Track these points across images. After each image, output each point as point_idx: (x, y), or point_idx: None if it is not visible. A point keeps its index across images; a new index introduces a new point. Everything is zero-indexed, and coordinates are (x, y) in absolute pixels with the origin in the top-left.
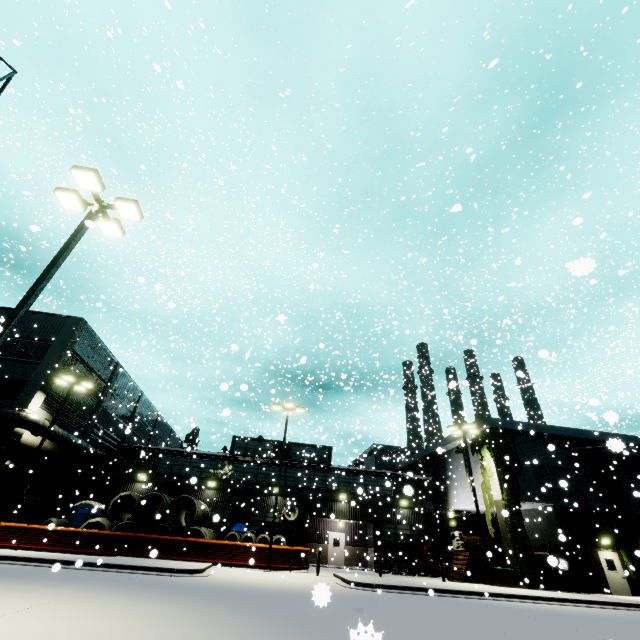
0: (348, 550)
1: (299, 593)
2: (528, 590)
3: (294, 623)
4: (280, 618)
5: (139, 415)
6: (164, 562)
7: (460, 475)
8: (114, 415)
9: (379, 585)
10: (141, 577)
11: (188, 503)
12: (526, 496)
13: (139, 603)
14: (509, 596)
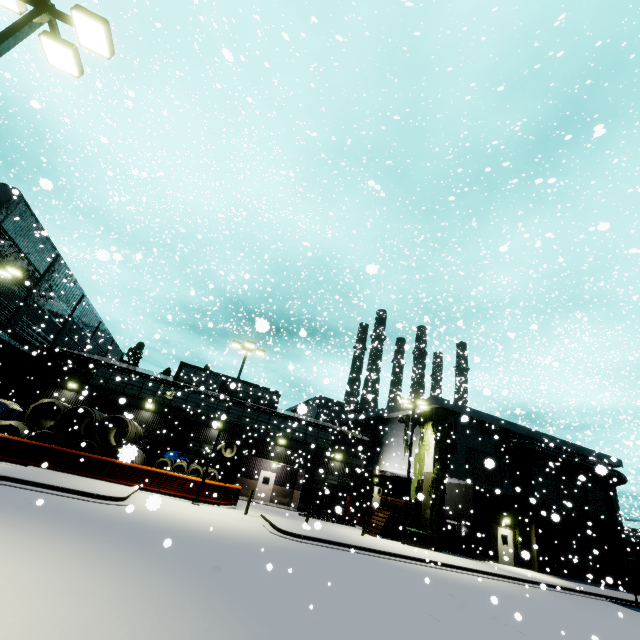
0: (276, 489)
1: (229, 541)
2: (434, 553)
3: (228, 597)
4: (211, 587)
5: (78, 318)
6: (84, 481)
7: (397, 442)
8: (47, 312)
9: (307, 537)
10: (53, 500)
11: (120, 422)
12: (453, 473)
13: (41, 549)
14: (422, 560)
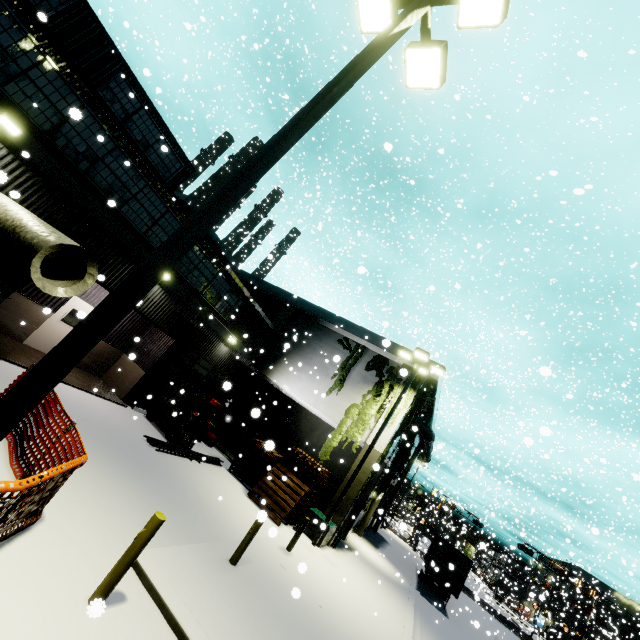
0: None
1: None
2: (344, 564)
3: None
4: None
5: None
6: None
7: (322, 366)
8: None
9: None
10: None
11: None
12: None
13: None
14: None
